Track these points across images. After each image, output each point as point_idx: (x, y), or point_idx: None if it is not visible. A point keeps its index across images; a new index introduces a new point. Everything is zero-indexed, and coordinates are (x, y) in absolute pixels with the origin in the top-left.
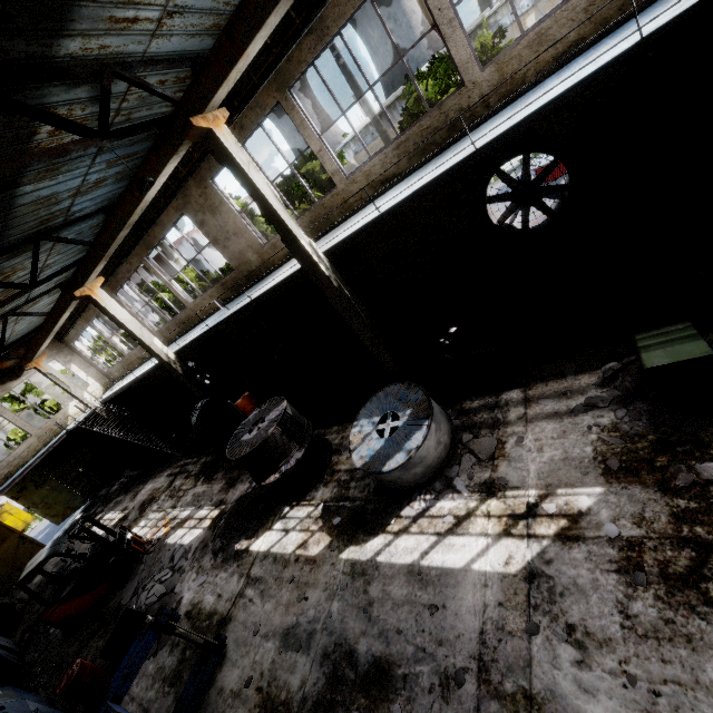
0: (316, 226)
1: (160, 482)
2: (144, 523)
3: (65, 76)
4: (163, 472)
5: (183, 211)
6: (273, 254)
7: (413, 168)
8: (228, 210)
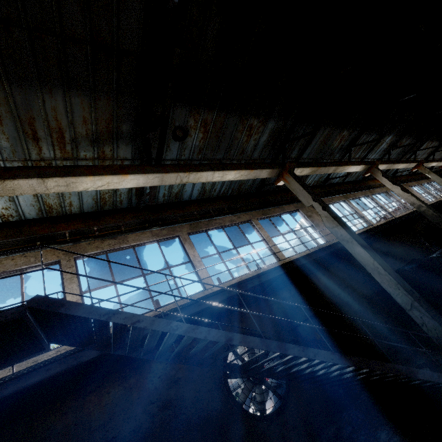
0: None
1: None
2: None
3: (362, 134)
4: None
5: (299, 208)
6: None
7: None
8: None
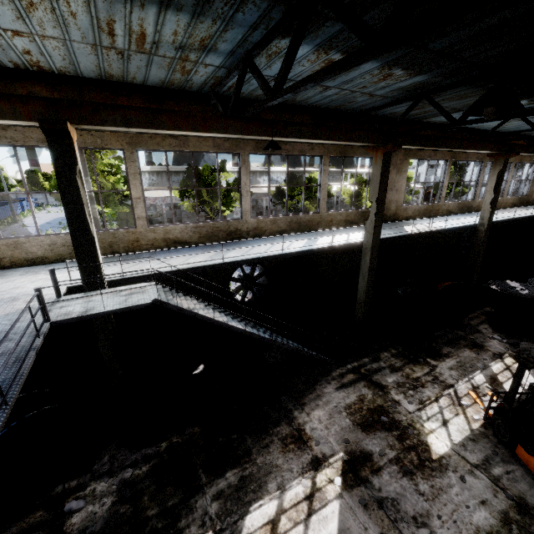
0: (425, 212)
1: (345, 396)
2: (435, 422)
3: None
4: (315, 392)
5: None
6: (402, 213)
7: (457, 213)
8: (404, 177)
